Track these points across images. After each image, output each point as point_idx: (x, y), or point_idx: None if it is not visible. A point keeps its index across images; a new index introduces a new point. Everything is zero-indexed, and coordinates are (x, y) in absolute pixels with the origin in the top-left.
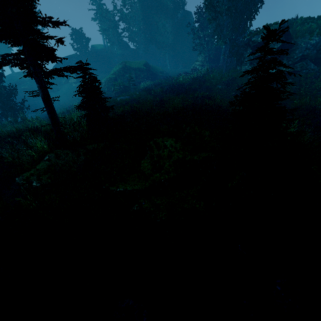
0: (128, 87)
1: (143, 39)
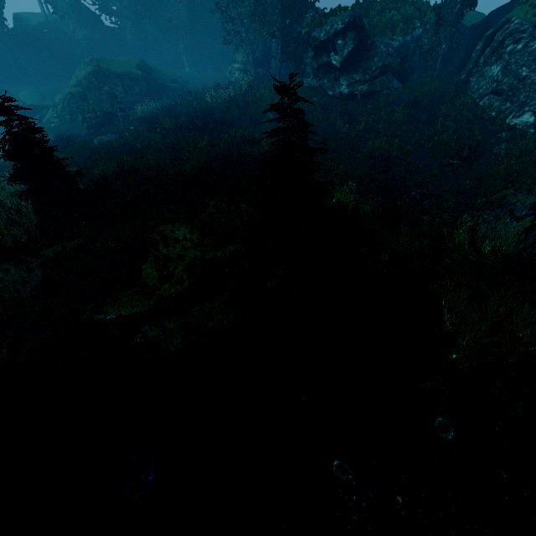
0: (113, 114)
1: (129, 10)
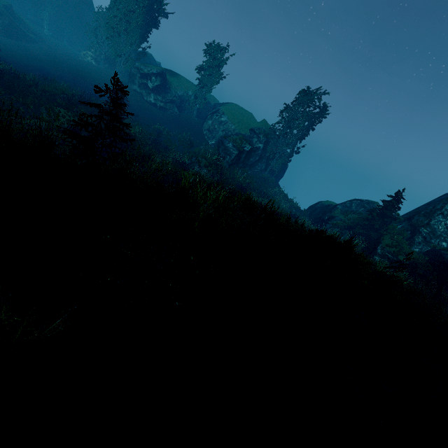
0: None
1: None
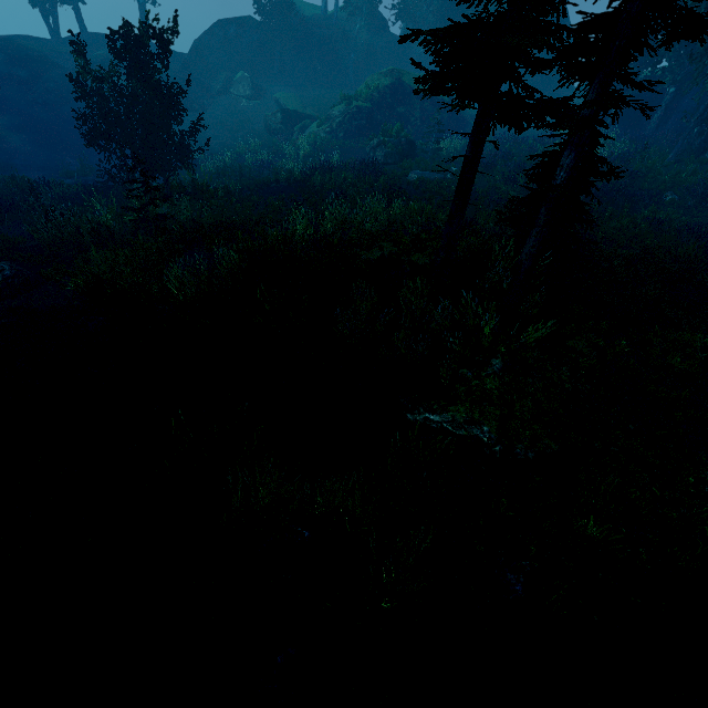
0: (415, 144)
1: (434, 17)
